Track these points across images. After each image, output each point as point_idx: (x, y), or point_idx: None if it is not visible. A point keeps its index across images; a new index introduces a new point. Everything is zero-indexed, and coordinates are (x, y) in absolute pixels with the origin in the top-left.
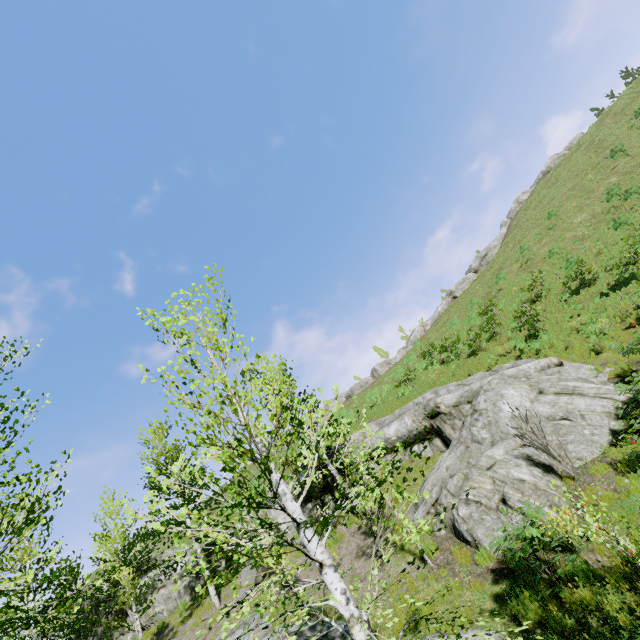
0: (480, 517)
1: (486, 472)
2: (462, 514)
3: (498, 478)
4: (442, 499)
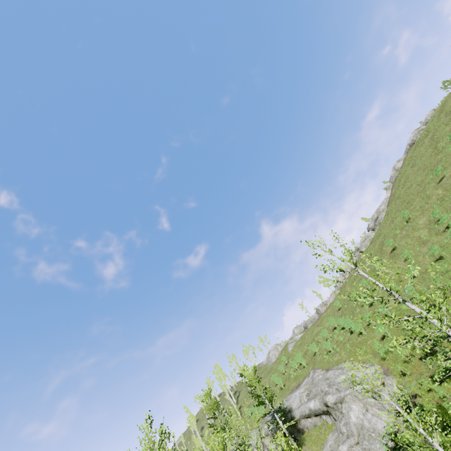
0: None
1: None
2: None
3: None
4: None
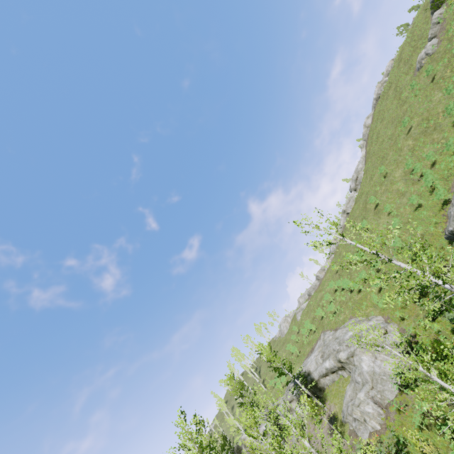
0: (359, 427)
1: (357, 408)
2: (353, 426)
3: (361, 411)
4: (347, 417)
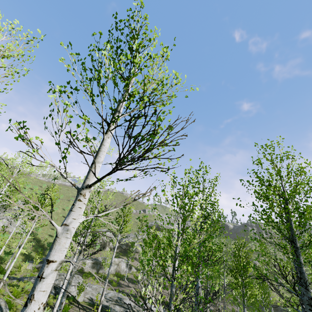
0: None
1: None
2: None
3: None
4: None
